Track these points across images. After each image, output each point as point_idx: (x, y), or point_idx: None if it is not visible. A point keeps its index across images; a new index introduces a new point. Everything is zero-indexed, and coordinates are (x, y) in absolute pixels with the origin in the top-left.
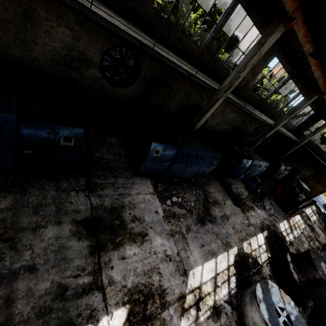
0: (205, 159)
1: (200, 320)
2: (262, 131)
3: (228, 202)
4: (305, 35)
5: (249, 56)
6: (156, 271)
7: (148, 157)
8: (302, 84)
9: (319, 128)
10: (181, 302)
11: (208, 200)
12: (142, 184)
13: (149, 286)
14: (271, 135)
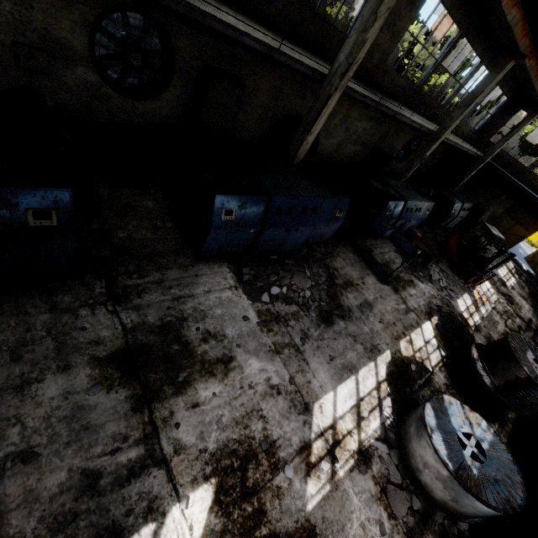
0: (320, 213)
1: (338, 476)
2: (418, 147)
3: (369, 280)
4: None
5: None
6: (256, 416)
7: (214, 225)
8: (484, 45)
9: (516, 126)
10: (304, 455)
11: (334, 282)
12: (213, 274)
13: (247, 441)
14: (434, 153)
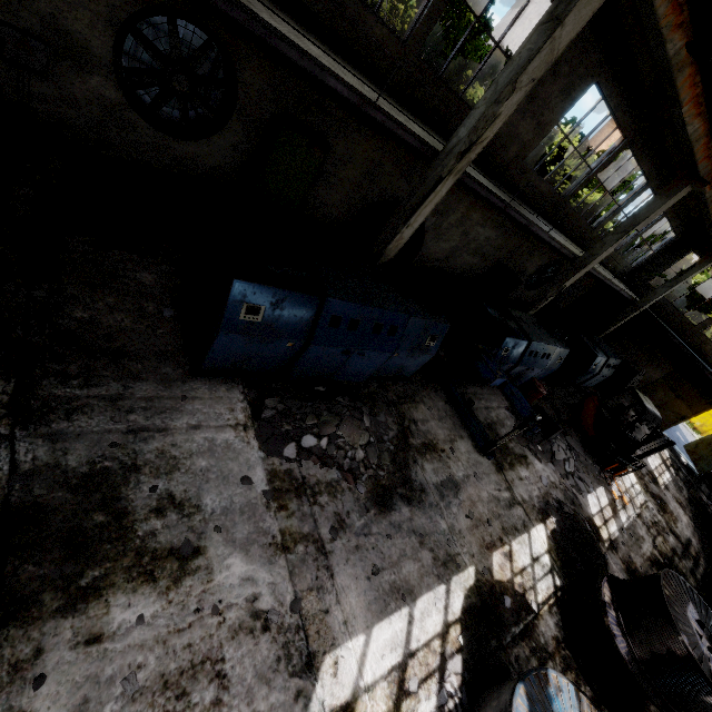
0: (401, 335)
1: None
2: (556, 274)
3: (462, 447)
4: (675, 6)
5: (524, 56)
6: (210, 672)
7: (225, 324)
8: (653, 164)
9: (685, 270)
10: None
11: (407, 441)
12: (214, 400)
13: None
14: (576, 286)
